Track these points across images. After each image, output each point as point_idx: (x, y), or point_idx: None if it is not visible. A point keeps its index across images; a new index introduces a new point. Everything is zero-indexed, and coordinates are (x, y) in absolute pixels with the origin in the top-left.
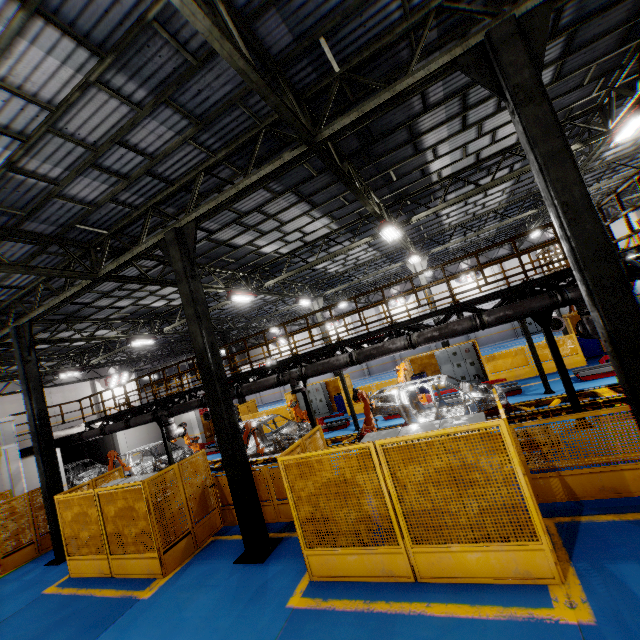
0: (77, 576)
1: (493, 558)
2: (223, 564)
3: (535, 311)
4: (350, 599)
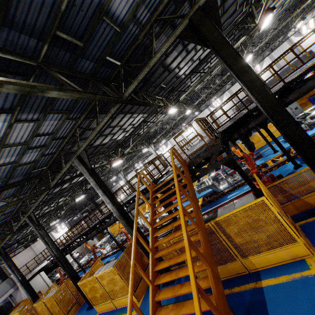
0: None
1: (126, 299)
2: (84, 311)
3: None
4: None
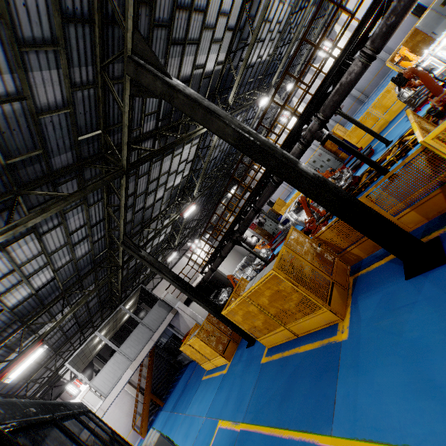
0: (272, 346)
1: None
2: (393, 286)
3: None
4: None
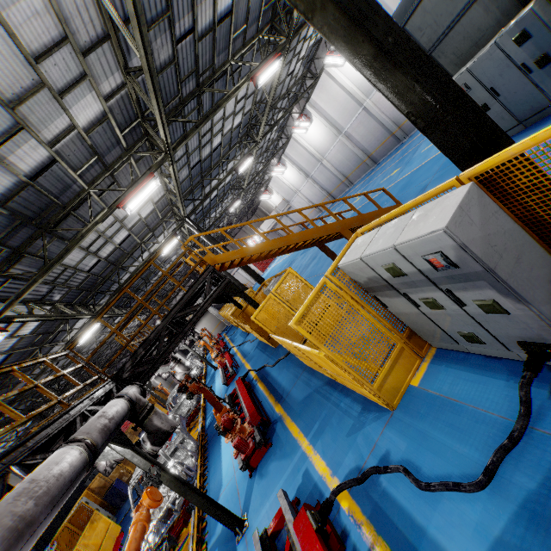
0: None
1: None
2: None
3: None
4: None
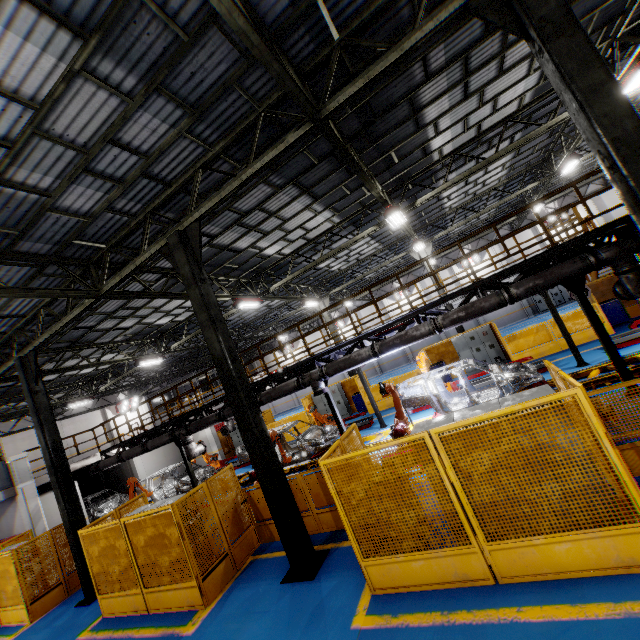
0: (111, 615)
1: (586, 547)
2: (269, 585)
3: (567, 277)
4: (424, 611)
